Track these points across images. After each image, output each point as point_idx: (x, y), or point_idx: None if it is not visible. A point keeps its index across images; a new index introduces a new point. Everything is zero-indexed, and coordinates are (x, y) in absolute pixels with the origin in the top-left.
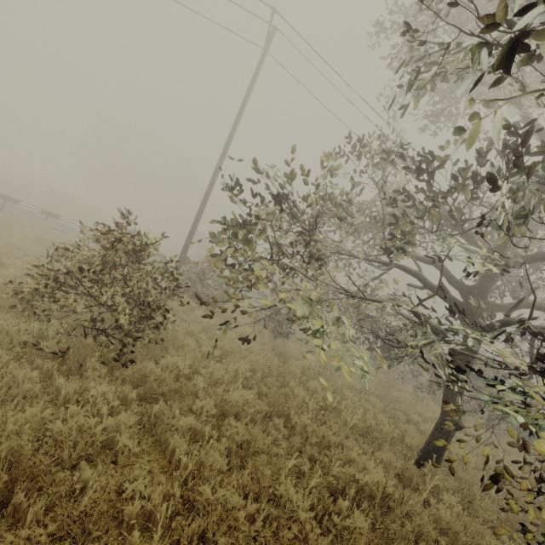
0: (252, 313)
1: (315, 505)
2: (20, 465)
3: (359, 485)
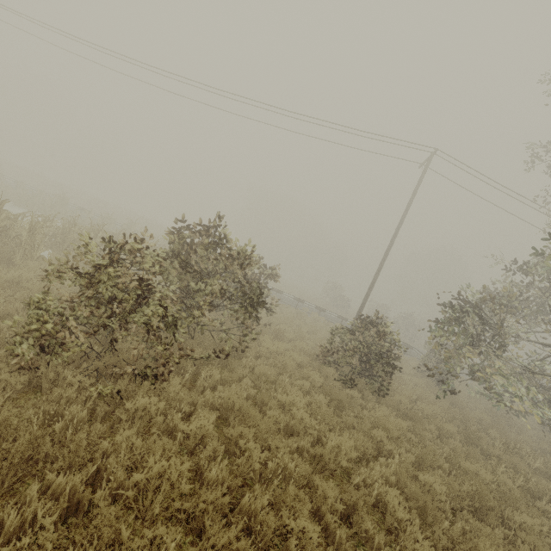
0: (458, 376)
1: (521, 497)
2: (389, 432)
3: (550, 499)
